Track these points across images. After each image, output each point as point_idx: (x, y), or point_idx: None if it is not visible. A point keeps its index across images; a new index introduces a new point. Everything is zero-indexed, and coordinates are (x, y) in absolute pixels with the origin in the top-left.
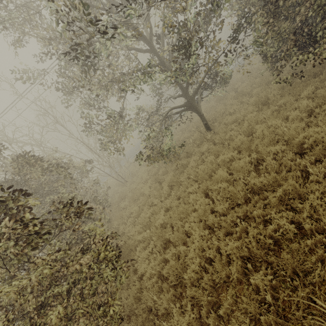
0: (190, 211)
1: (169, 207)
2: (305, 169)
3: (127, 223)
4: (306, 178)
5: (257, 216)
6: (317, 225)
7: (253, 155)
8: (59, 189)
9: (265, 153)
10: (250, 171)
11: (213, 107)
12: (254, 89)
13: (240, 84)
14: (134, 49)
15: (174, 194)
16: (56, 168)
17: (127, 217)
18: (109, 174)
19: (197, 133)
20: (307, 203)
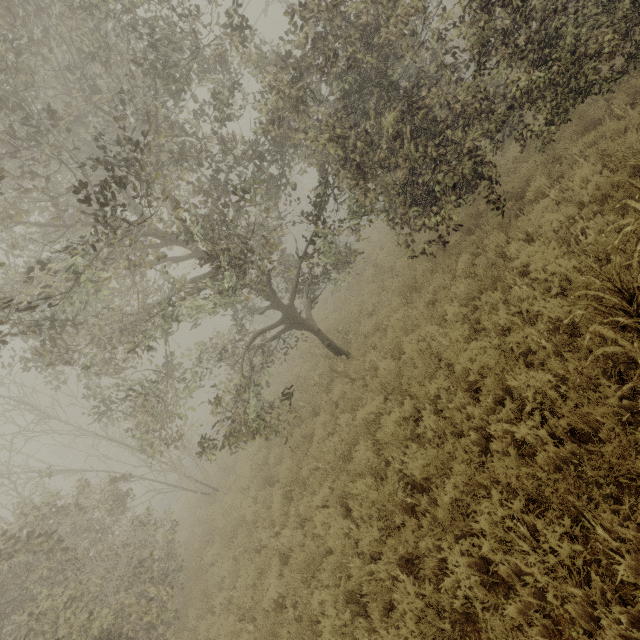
0: (322, 555)
1: (290, 549)
2: (487, 422)
3: (215, 609)
4: (492, 441)
5: (429, 552)
6: (516, 564)
7: (406, 404)
8: (36, 589)
9: (422, 398)
10: (408, 438)
11: (344, 301)
12: (398, 262)
13: (378, 252)
14: (164, 259)
15: (295, 515)
16: (27, 540)
17: (217, 588)
18: (178, 486)
19: (324, 360)
20: (484, 520)
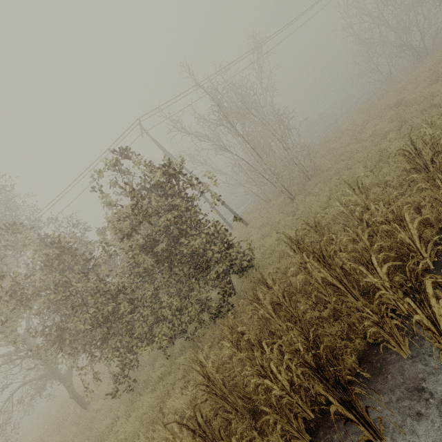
0: None
1: None
2: None
3: None
4: None
5: None
6: None
7: None
8: None
9: None
10: None
11: None
12: None
13: None
14: None
15: None
16: None
17: None
18: None
19: (83, 393)
20: None
